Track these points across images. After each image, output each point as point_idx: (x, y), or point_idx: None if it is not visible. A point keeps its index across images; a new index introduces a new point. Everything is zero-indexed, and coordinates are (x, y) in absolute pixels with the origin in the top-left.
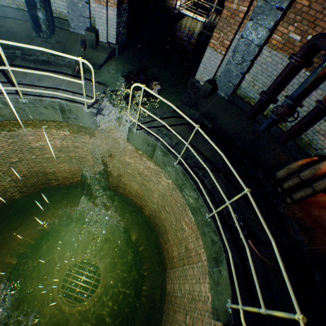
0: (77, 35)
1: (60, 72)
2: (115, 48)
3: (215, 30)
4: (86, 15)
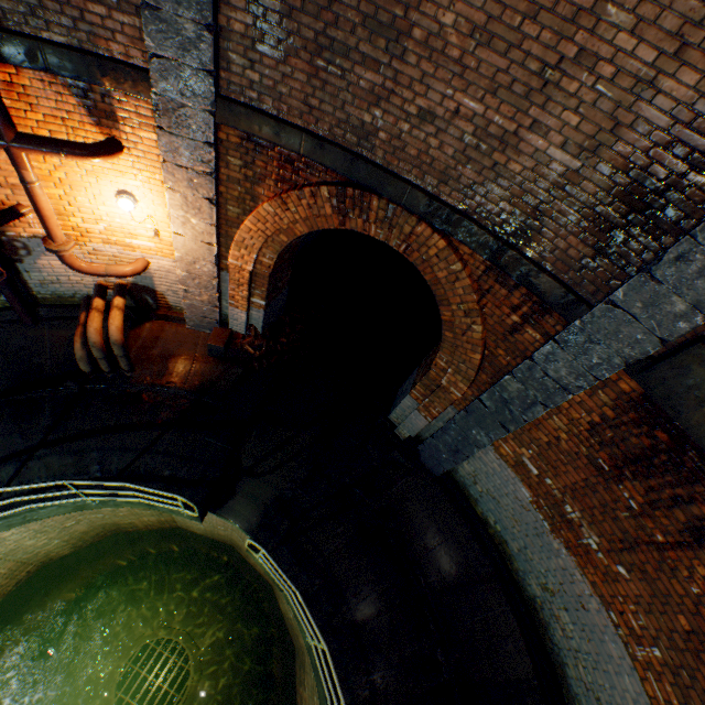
0: None
1: None
2: None
3: None
4: None
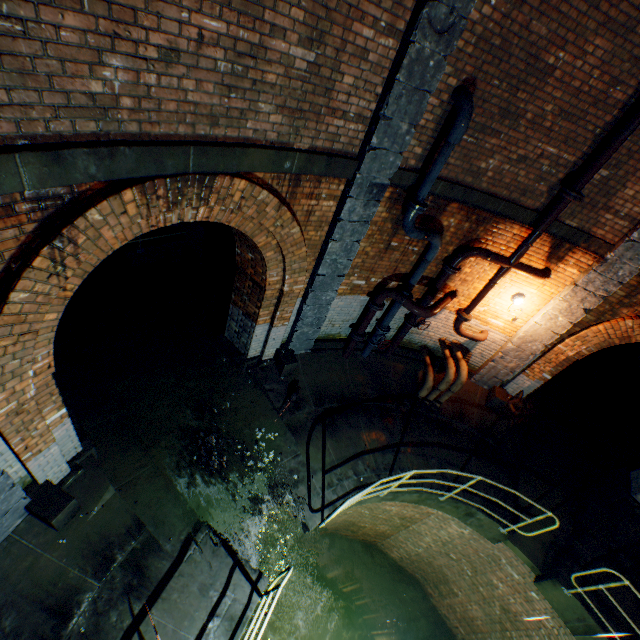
0: (7, 545)
1: (125, 632)
2: (93, 456)
3: (261, 310)
4: (15, 500)
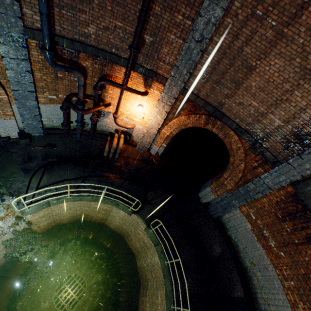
0: None
1: None
2: None
3: None
4: None
